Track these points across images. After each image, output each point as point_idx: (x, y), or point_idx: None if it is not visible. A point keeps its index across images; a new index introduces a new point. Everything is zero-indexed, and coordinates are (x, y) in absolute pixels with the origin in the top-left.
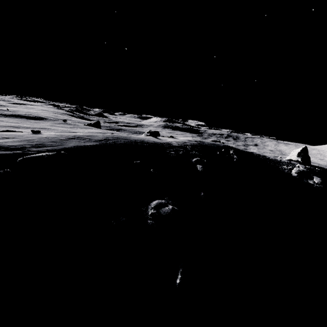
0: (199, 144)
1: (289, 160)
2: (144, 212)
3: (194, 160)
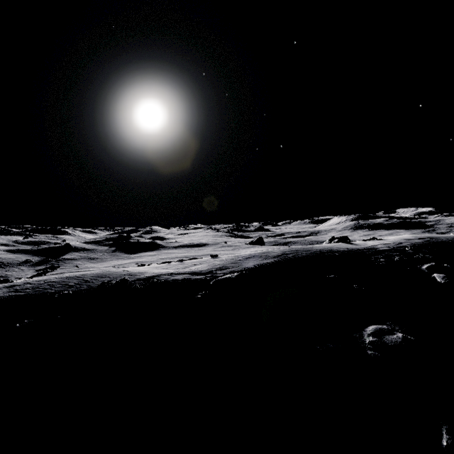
0: (427, 242)
1: None
2: (358, 339)
3: (426, 266)
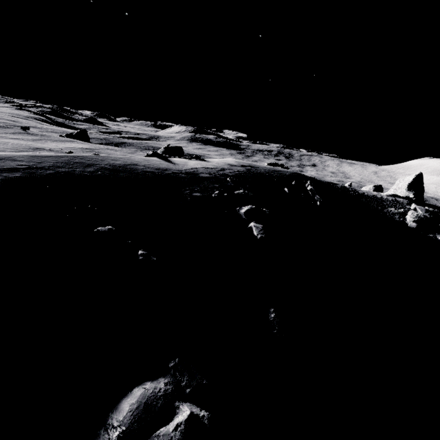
0: (248, 172)
1: (391, 196)
2: None
3: (245, 210)
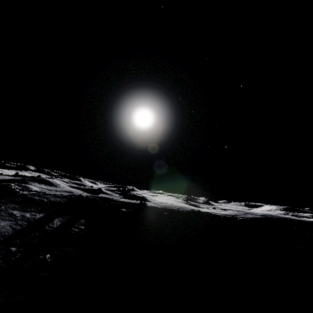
0: None
1: None
2: None
3: None
